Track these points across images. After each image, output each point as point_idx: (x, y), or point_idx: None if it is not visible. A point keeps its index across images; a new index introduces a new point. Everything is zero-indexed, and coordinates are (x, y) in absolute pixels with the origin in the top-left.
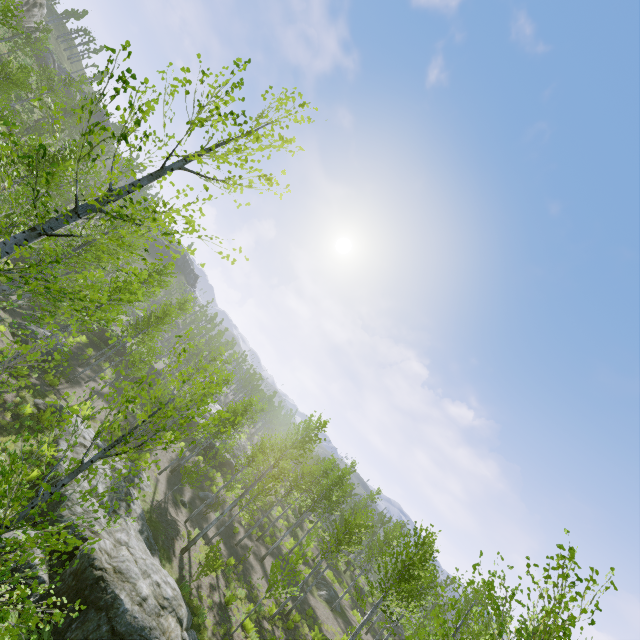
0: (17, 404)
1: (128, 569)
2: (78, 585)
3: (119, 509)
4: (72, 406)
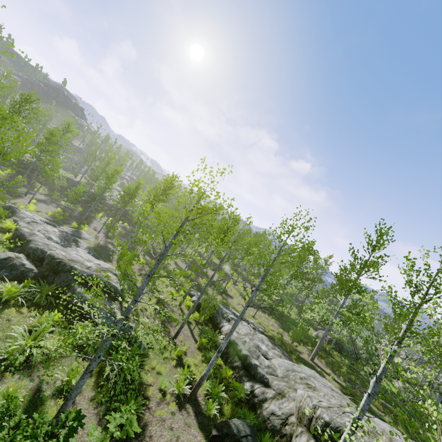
0: None
1: (77, 259)
2: (51, 266)
3: (71, 246)
4: (19, 206)
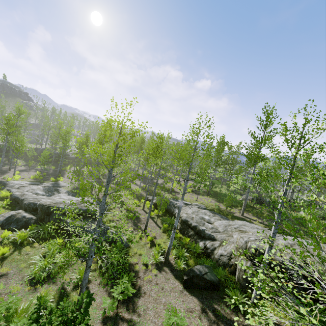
0: None
1: (60, 201)
2: (43, 212)
3: (54, 194)
4: (7, 179)
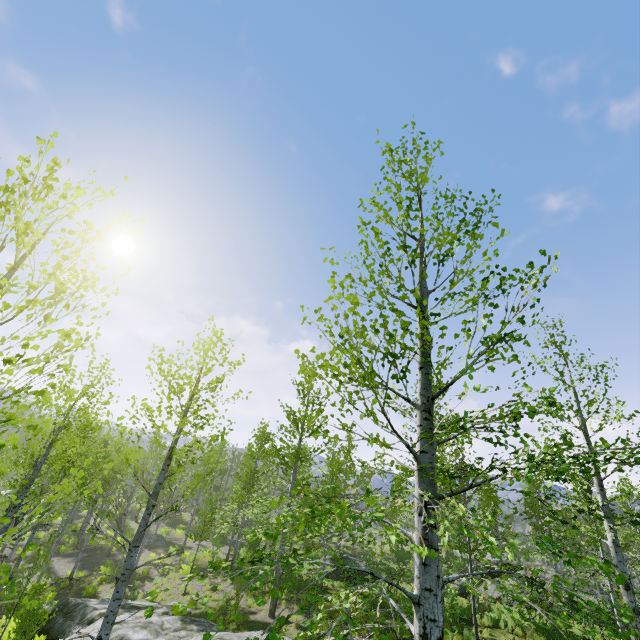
0: None
1: None
2: None
3: None
4: None
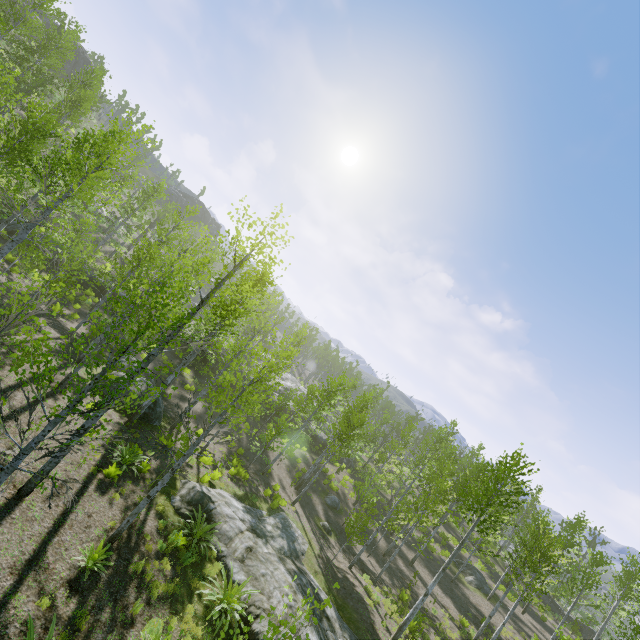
0: (163, 530)
1: None
2: None
3: (327, 638)
4: (202, 477)
